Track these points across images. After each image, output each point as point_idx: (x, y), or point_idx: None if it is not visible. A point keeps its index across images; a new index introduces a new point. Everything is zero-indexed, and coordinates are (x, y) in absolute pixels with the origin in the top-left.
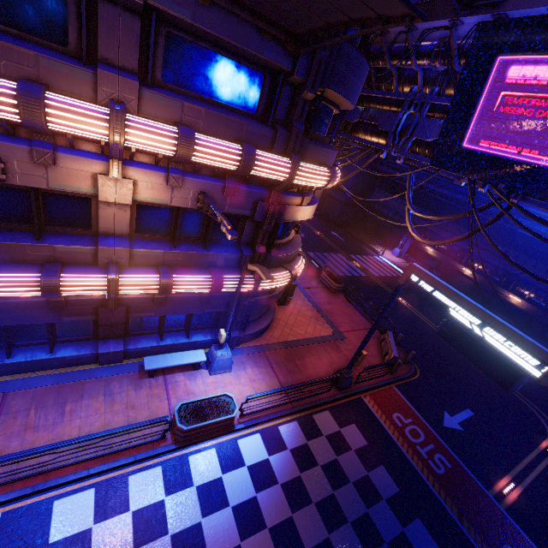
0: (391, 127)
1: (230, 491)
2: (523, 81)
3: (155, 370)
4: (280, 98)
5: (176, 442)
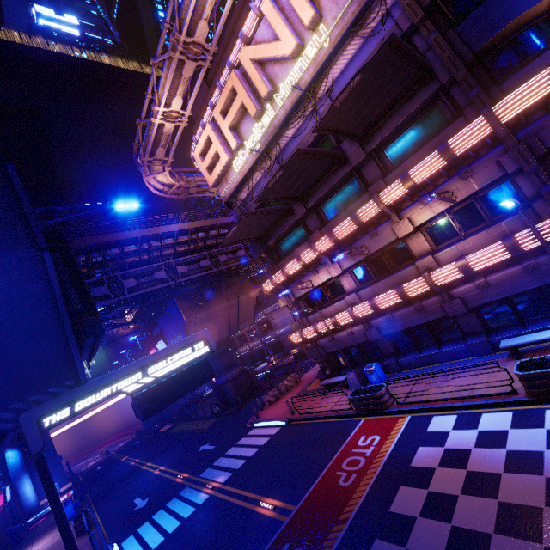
0: None
1: None
2: None
3: (513, 349)
4: (454, 98)
5: (529, 396)
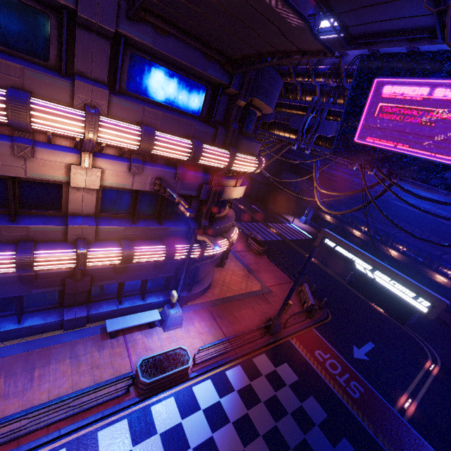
0: (299, 126)
1: (190, 434)
2: (394, 96)
3: (116, 331)
4: (219, 105)
5: (139, 395)
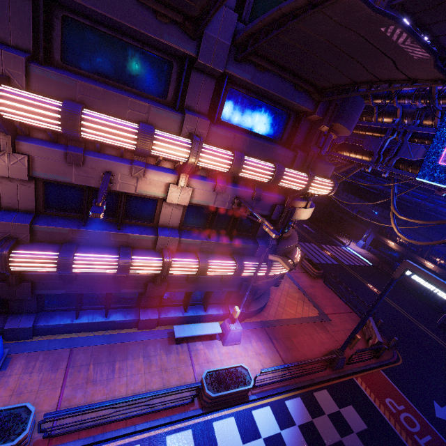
0: (376, 148)
1: None
2: None
3: (182, 338)
4: (300, 130)
5: (202, 407)
